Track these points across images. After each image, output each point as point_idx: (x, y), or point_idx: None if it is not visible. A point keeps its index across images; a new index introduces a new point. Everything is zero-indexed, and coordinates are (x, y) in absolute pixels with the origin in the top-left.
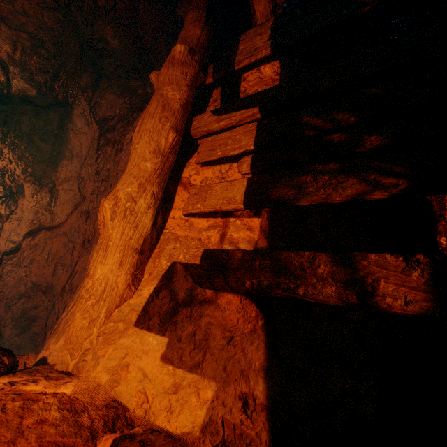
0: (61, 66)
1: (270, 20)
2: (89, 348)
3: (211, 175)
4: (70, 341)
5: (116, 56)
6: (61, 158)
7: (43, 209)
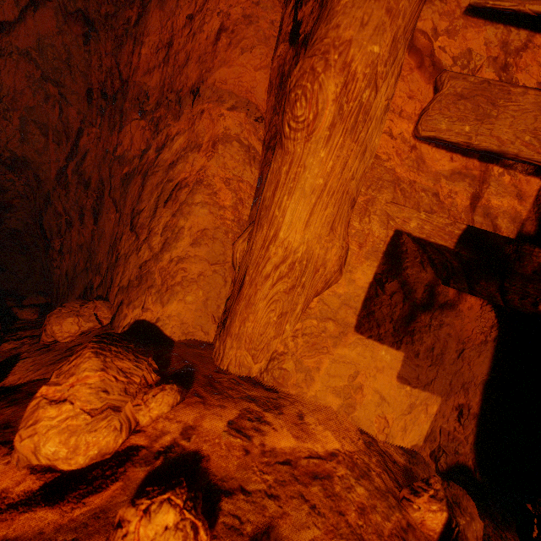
0: None
1: None
2: (283, 353)
3: (481, 49)
4: (250, 339)
5: None
6: None
7: None
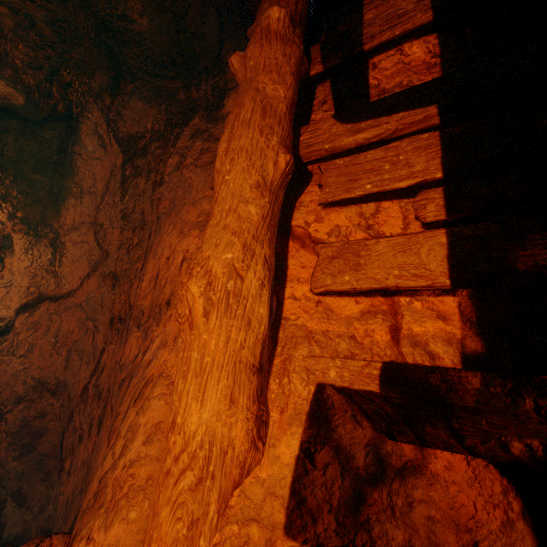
0: (62, 58)
1: None
2: None
3: (345, 222)
4: None
5: (145, 43)
6: (64, 195)
7: (43, 271)
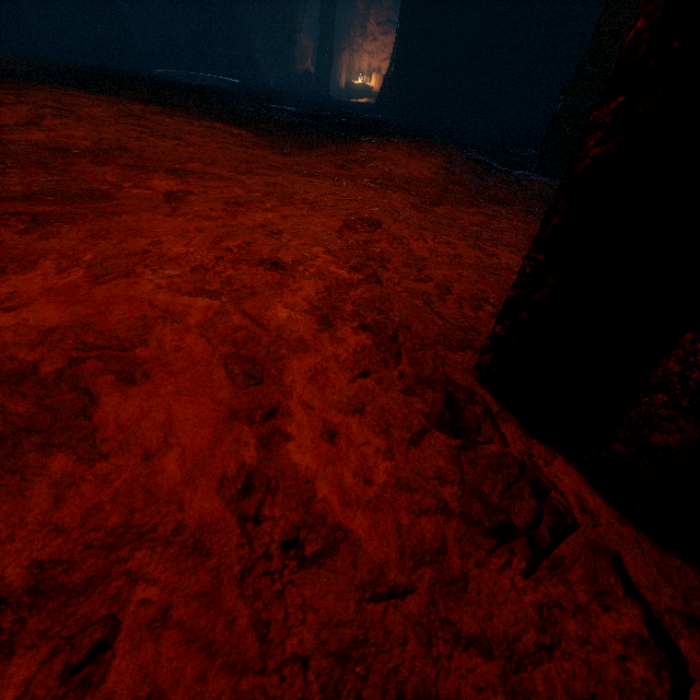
0: None
1: (317, 0)
2: None
3: (308, 45)
4: None
5: None
6: None
7: None
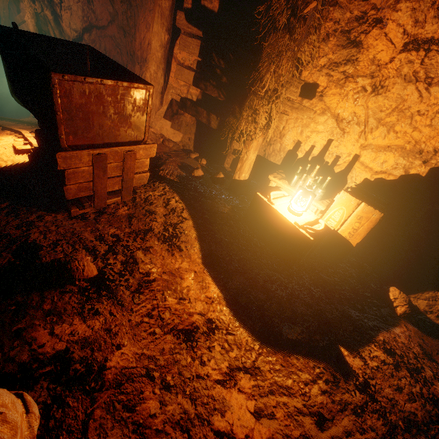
0: None
1: None
2: (153, 121)
3: (185, 57)
4: None
5: None
6: None
7: (86, 7)
